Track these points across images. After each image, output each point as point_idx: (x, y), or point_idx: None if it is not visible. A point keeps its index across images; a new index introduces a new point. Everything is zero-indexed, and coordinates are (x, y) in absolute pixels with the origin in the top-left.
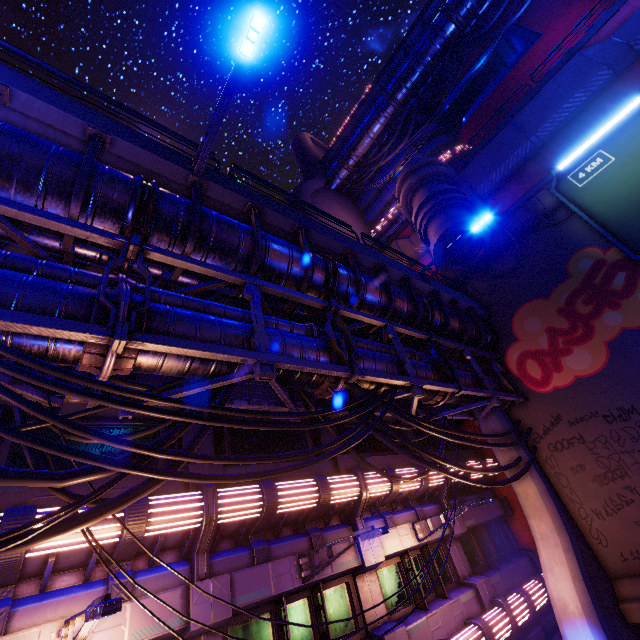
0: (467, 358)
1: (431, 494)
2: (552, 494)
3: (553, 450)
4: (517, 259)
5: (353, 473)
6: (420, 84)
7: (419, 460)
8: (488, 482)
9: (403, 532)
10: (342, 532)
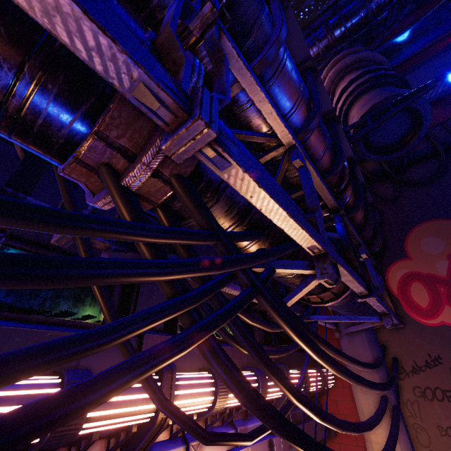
0: (362, 256)
1: None
2: None
3: (419, 395)
4: (433, 172)
5: (158, 373)
6: (357, 28)
7: (293, 438)
8: None
9: None
10: None
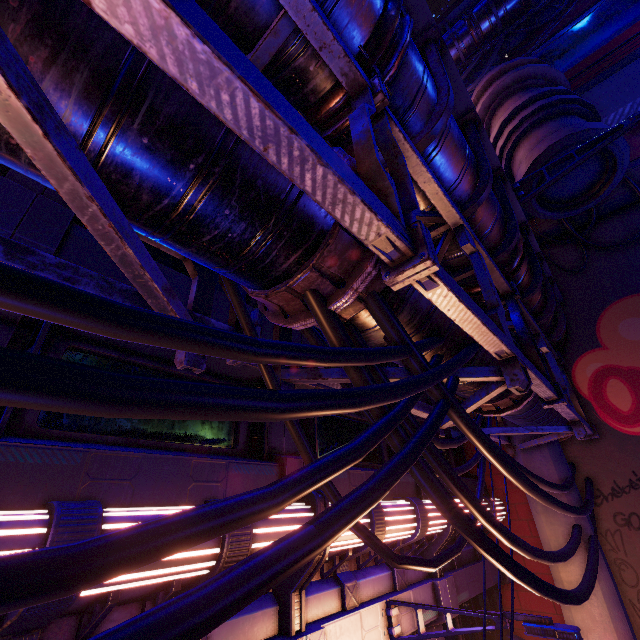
0: (541, 350)
1: (418, 542)
2: (622, 602)
3: (622, 524)
4: (633, 229)
5: (309, 502)
6: (514, 16)
7: (494, 552)
8: (578, 596)
9: (369, 621)
10: (255, 620)
